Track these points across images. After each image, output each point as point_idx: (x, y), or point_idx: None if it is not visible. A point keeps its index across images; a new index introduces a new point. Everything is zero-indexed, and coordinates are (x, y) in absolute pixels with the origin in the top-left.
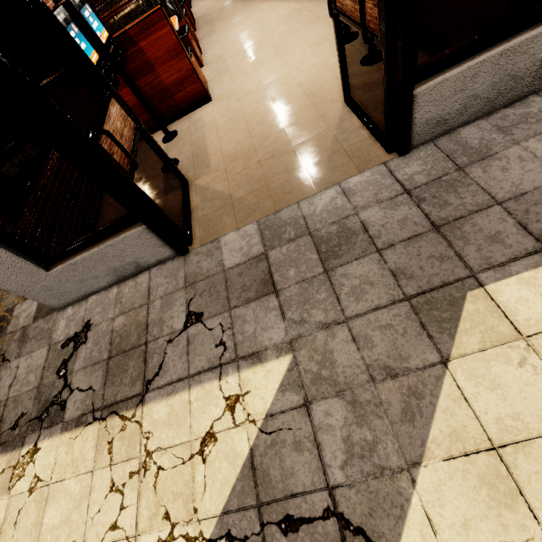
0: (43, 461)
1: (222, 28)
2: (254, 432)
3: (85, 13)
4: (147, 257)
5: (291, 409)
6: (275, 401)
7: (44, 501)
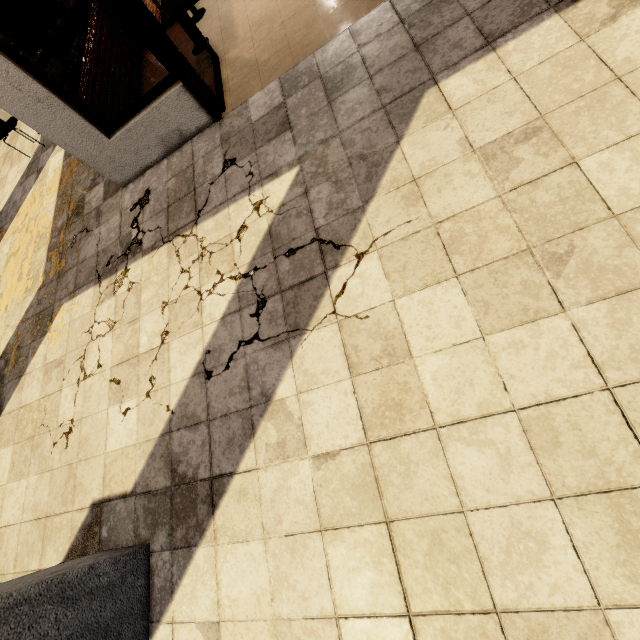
0: (134, 274)
1: None
2: (272, 216)
3: None
4: (188, 124)
5: (296, 197)
6: (286, 196)
7: (139, 291)
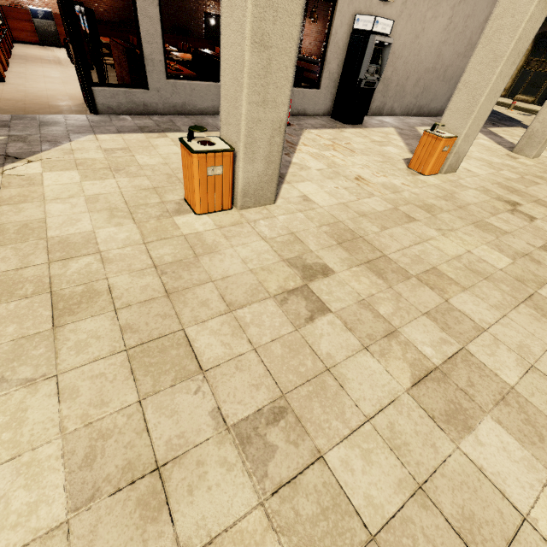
0: None
1: (33, 65)
2: None
3: None
4: None
5: None
6: None
7: None
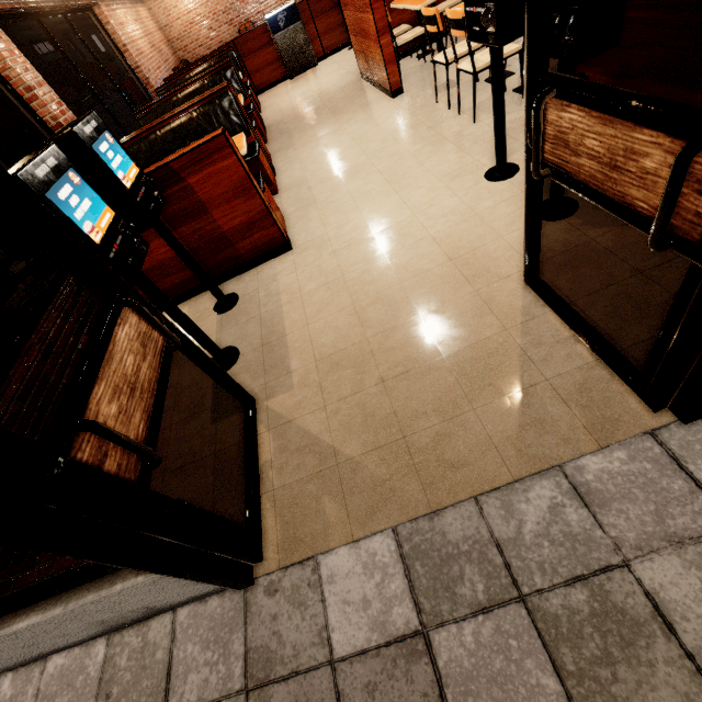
0: None
1: (303, 141)
2: None
3: (102, 147)
4: (170, 598)
5: None
6: None
7: None
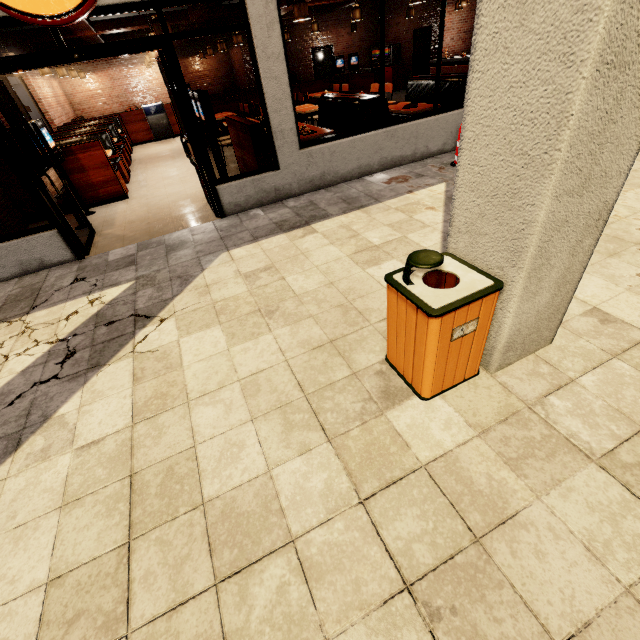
0: None
1: (151, 167)
2: (103, 305)
3: (43, 131)
4: (52, 257)
5: (127, 295)
6: (119, 295)
7: None
